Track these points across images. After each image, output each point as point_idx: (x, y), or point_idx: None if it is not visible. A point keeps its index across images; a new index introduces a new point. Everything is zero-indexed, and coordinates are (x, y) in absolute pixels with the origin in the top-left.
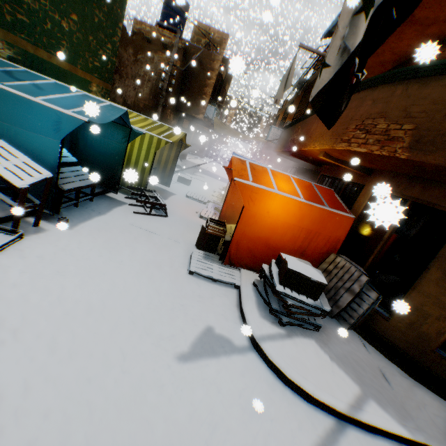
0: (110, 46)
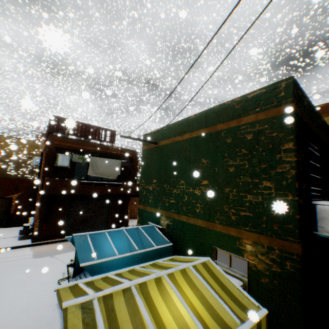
0: (269, 182)
